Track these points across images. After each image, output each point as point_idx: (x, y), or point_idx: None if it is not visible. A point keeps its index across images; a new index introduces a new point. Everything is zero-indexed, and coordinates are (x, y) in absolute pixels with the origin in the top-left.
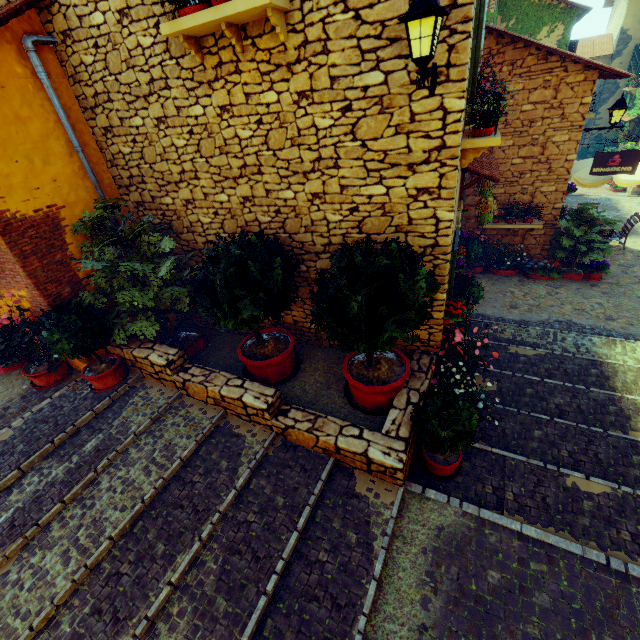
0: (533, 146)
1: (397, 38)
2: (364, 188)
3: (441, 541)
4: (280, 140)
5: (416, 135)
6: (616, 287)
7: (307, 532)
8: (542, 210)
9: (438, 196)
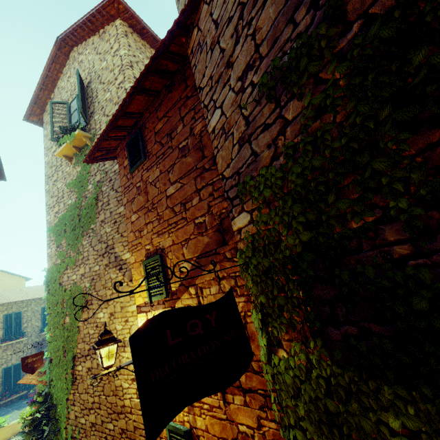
0: None
1: None
2: None
3: None
4: None
5: None
6: None
7: None
8: None
9: None
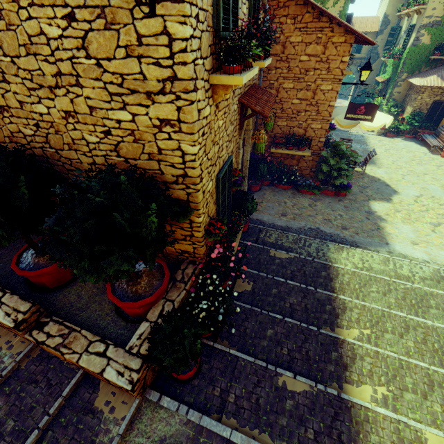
0: (307, 91)
1: None
2: (111, 112)
3: None
4: (13, 45)
5: (147, 60)
6: (354, 203)
7: None
8: (311, 142)
9: (179, 129)
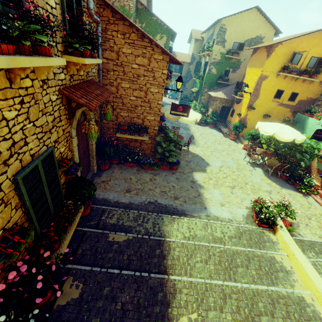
0: (141, 91)
1: None
2: None
3: None
4: None
5: None
6: (182, 174)
7: None
8: (149, 129)
9: None
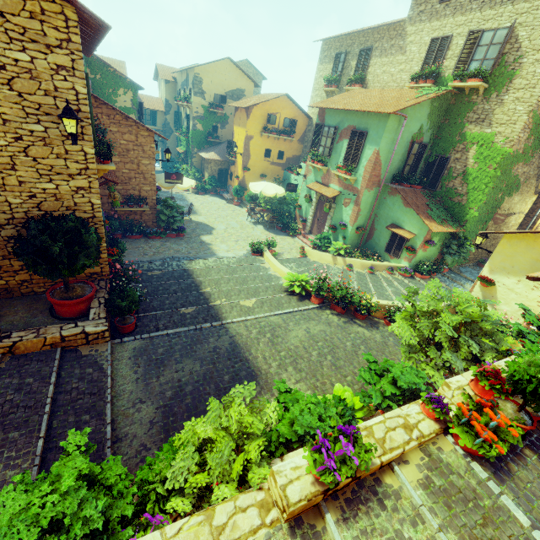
0: (133, 164)
1: (50, 114)
2: (39, 184)
3: (136, 352)
4: None
5: (71, 161)
6: (191, 239)
7: (59, 383)
8: (147, 200)
9: (90, 192)
